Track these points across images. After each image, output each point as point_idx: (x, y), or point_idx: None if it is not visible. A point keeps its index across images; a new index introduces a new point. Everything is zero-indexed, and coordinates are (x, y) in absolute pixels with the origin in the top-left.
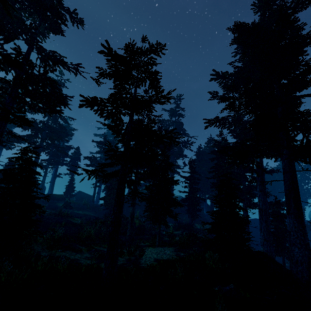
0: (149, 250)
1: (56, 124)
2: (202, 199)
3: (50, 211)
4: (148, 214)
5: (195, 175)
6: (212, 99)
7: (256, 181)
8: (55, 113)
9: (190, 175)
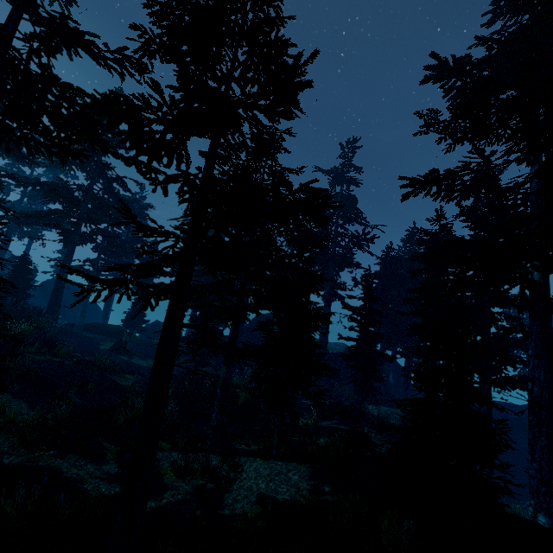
0: (254, 465)
1: (107, 192)
2: (386, 358)
3: (82, 357)
4: (256, 386)
5: (376, 305)
6: (424, 133)
7: (523, 329)
8: (72, 157)
9: (364, 304)
